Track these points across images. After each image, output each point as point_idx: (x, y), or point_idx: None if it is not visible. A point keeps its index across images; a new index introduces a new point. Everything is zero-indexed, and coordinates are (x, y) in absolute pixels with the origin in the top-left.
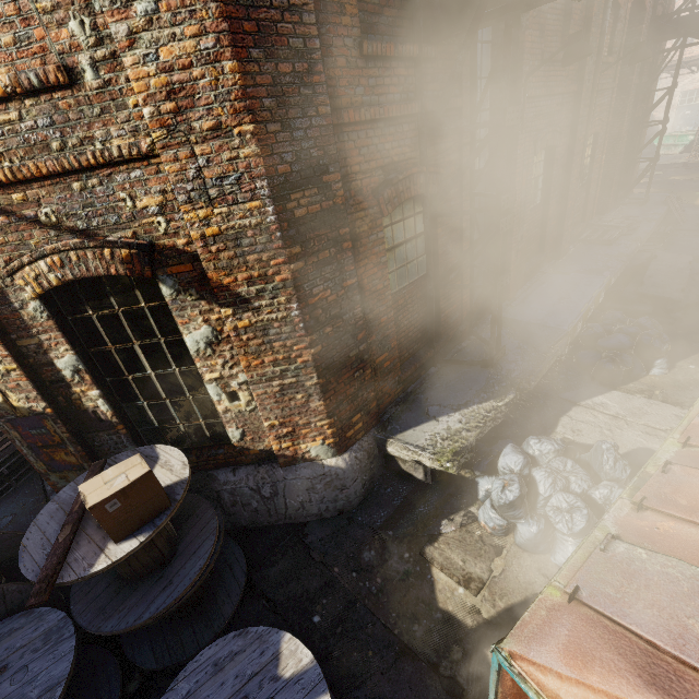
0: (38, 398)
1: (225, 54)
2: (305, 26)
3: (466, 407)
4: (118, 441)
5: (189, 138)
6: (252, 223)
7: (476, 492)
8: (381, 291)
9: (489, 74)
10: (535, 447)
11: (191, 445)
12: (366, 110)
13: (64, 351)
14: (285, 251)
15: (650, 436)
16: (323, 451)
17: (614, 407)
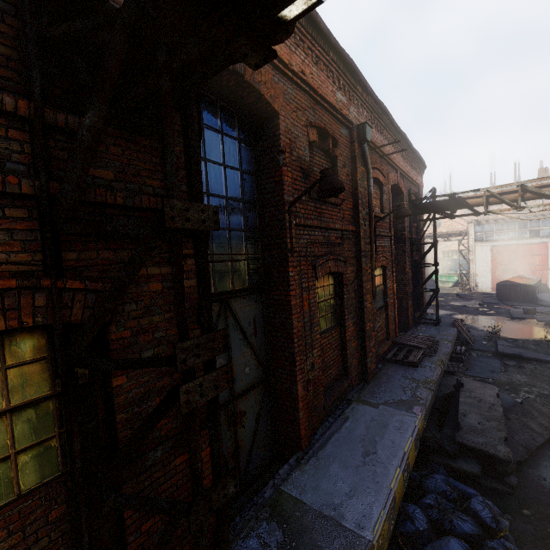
0: None
1: None
2: None
3: None
4: None
5: None
6: None
7: None
8: None
9: None
10: None
11: None
12: None
13: None
14: None
15: None
16: None
17: None
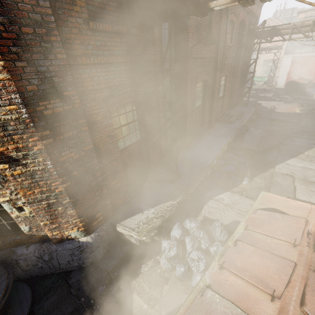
0: None
1: None
2: (41, 8)
3: (158, 205)
4: None
5: None
6: (13, 117)
7: (161, 247)
8: (112, 149)
9: (167, 46)
10: (188, 224)
11: (0, 234)
12: (94, 58)
13: None
14: (38, 134)
15: (239, 214)
16: (79, 234)
17: (226, 200)
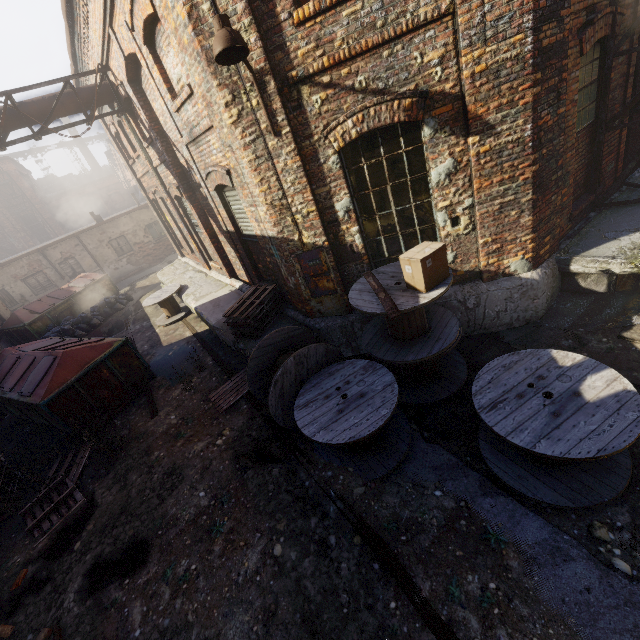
0: (322, 233)
1: None
2: None
3: None
4: (360, 271)
5: None
6: (512, 55)
7: None
8: (570, 127)
9: None
10: None
11: None
12: None
13: (343, 195)
14: (532, 77)
15: None
16: (521, 266)
17: None
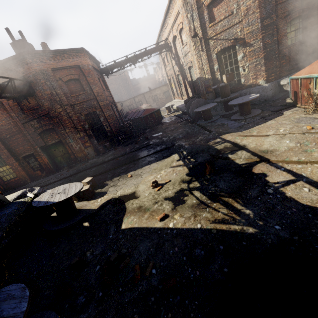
0: (210, 75)
1: (256, 0)
2: None
3: None
4: None
5: (248, 16)
6: (256, 28)
7: None
8: (284, 42)
9: None
10: None
11: (232, 86)
12: None
13: (216, 65)
14: (261, 32)
15: None
16: (263, 82)
17: None
